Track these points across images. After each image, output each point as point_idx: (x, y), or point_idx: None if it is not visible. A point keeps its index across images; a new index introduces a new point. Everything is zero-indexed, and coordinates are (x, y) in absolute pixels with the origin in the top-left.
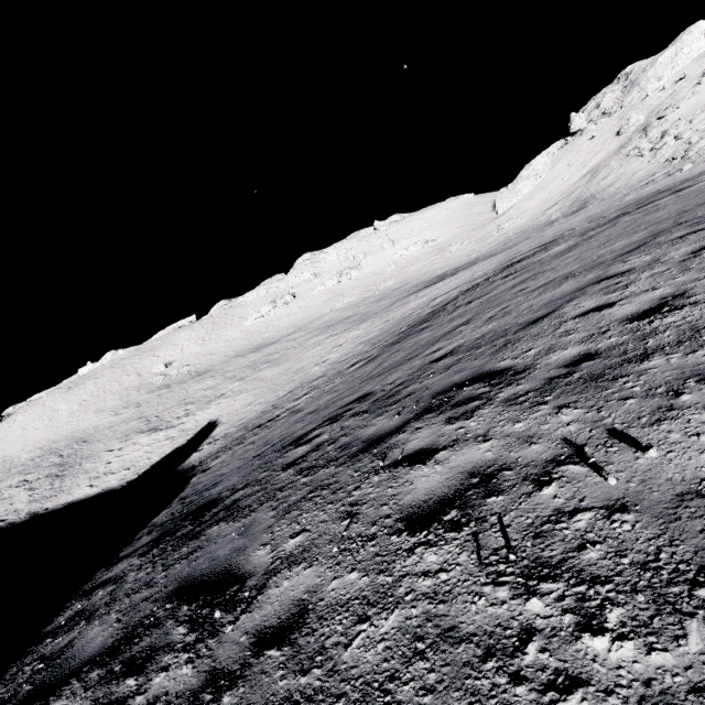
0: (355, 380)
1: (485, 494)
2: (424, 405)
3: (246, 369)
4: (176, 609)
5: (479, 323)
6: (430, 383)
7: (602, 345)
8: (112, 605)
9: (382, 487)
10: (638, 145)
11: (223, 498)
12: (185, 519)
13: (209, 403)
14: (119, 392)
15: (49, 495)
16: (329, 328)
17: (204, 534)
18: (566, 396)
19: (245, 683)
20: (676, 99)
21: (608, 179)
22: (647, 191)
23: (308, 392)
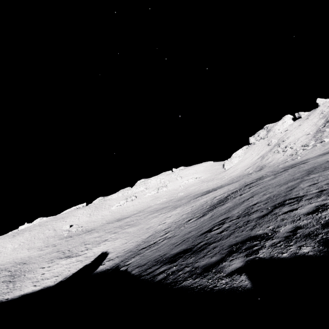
0: (202, 221)
1: (325, 206)
2: (272, 207)
3: (116, 228)
4: (244, 243)
5: (260, 196)
6: (263, 206)
7: (324, 188)
8: (195, 262)
9: (287, 215)
10: (277, 149)
11: (191, 247)
12: (175, 256)
13: (99, 244)
14: (43, 238)
15: (6, 291)
16: (158, 211)
17: (209, 247)
18: (327, 194)
19: (299, 233)
20: (287, 136)
21: (269, 159)
22: (287, 164)
23: (168, 232)
